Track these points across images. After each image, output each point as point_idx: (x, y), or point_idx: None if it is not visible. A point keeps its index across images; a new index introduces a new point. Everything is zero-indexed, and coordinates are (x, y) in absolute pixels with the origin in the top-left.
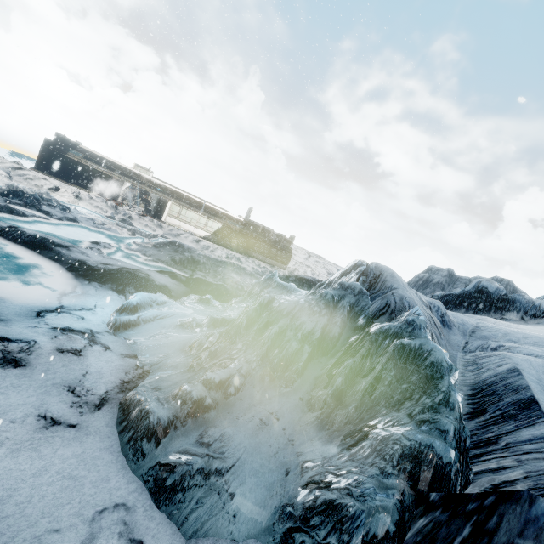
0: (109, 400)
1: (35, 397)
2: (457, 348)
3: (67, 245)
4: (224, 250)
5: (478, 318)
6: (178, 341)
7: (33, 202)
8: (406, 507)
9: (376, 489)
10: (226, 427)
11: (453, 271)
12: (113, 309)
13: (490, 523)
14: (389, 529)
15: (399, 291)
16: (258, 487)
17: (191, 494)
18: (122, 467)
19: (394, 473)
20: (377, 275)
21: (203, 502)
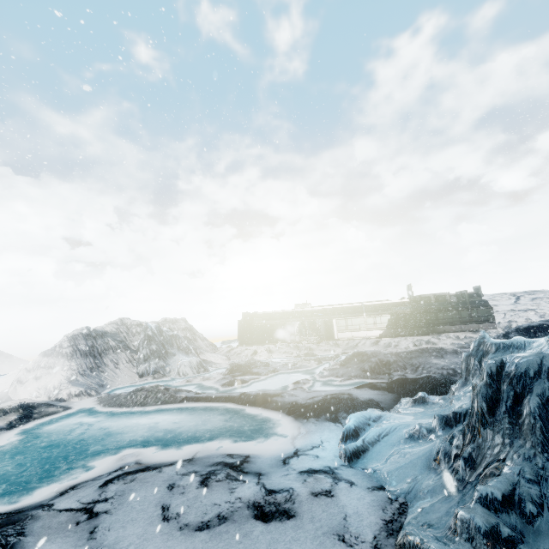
0: (382, 548)
1: None
2: None
3: (279, 393)
4: (407, 339)
5: None
6: (417, 457)
7: (246, 369)
8: None
9: None
10: None
11: None
12: (337, 440)
13: None
14: None
15: None
16: None
17: None
18: None
19: None
20: None
21: None
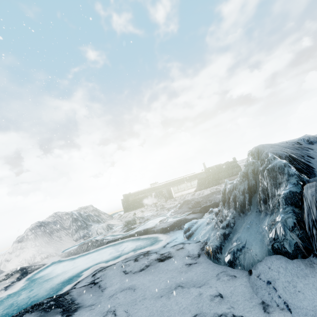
0: (200, 254)
1: (180, 261)
2: None
3: (153, 226)
4: (207, 189)
5: None
6: (209, 228)
7: (134, 222)
8: (297, 213)
9: (283, 214)
10: (237, 235)
11: None
12: (182, 235)
13: (306, 196)
14: (294, 222)
15: (266, 151)
16: (257, 243)
17: (240, 258)
18: (217, 266)
19: (286, 206)
20: (257, 151)
21: (245, 258)
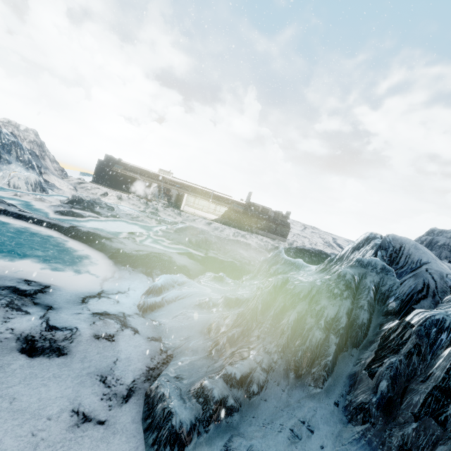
0: (135, 391)
1: (71, 388)
2: None
3: (110, 237)
4: (231, 229)
5: None
6: (197, 322)
7: (89, 206)
8: None
9: None
10: (252, 437)
11: None
12: (142, 291)
13: None
14: None
15: (433, 267)
16: None
17: None
18: None
19: None
20: (398, 248)
21: None
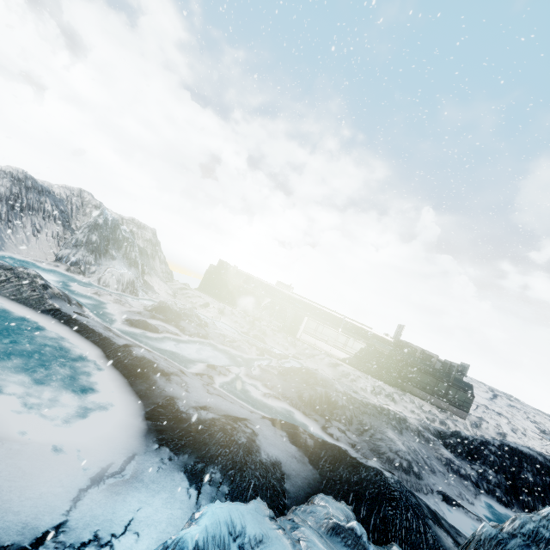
0: None
1: None
2: None
3: (171, 371)
4: (368, 379)
5: None
6: None
7: (174, 317)
8: None
9: None
10: None
11: None
12: (156, 539)
13: None
14: None
15: None
16: None
17: None
18: None
19: None
20: None
21: None
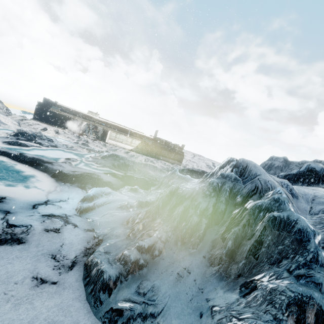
0: (77, 262)
1: (30, 264)
2: (305, 212)
3: (51, 161)
4: (143, 156)
5: (312, 188)
6: (119, 218)
7: (32, 138)
8: None
9: None
10: (155, 280)
11: (287, 158)
12: (79, 199)
13: None
14: None
15: (262, 177)
16: None
17: None
18: (87, 312)
19: (285, 319)
20: (245, 167)
21: None
